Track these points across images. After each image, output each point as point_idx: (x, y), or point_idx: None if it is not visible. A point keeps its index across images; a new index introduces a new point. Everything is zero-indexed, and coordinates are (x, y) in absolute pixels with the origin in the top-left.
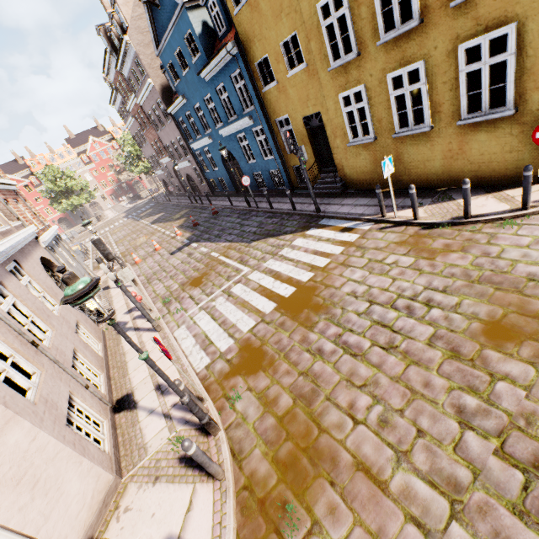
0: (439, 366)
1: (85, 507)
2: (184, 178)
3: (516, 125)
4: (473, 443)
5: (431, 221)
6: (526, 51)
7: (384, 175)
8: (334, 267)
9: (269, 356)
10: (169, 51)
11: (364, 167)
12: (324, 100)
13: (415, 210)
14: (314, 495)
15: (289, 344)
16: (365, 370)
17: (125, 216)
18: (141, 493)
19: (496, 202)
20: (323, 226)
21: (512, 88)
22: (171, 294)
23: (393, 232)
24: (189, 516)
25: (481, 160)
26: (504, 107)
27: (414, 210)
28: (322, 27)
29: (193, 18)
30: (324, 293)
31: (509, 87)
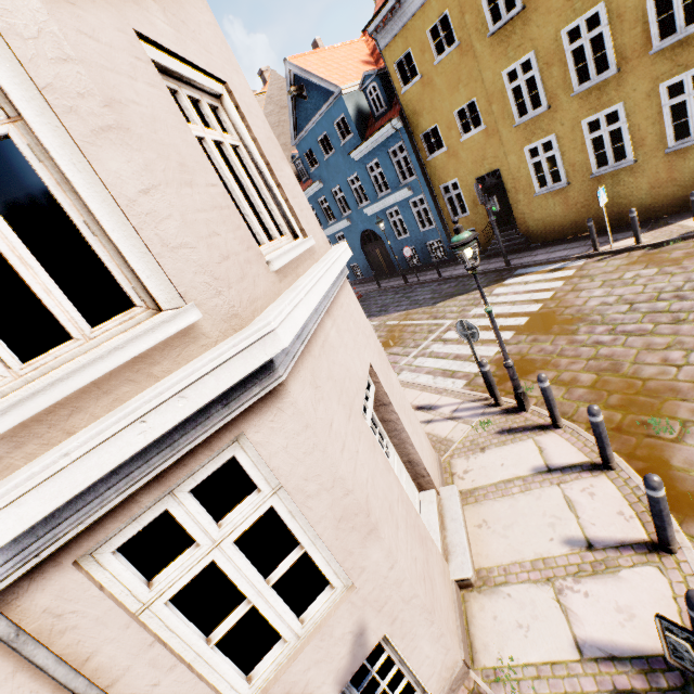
0: None
1: (433, 464)
2: None
3: None
4: None
5: (657, 241)
6: None
7: (600, 204)
8: (564, 294)
9: (539, 360)
10: (311, 139)
11: (552, 216)
12: (505, 157)
13: (637, 233)
14: (670, 410)
15: (556, 348)
16: (661, 340)
17: None
18: (473, 460)
19: None
20: (522, 274)
21: None
22: None
23: (616, 259)
24: (546, 453)
25: (693, 183)
26: None
27: (636, 234)
28: (507, 90)
29: (348, 103)
30: (568, 311)
31: None
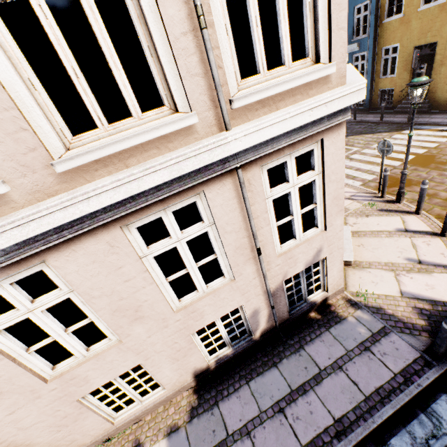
0: None
1: None
2: None
3: None
4: None
5: None
6: None
7: None
8: (445, 147)
9: (414, 181)
10: None
11: None
12: None
13: None
14: None
15: (429, 176)
16: None
17: None
18: (360, 219)
19: None
20: (418, 129)
21: None
22: None
23: None
24: (406, 224)
25: None
26: None
27: None
28: None
29: None
30: (444, 157)
31: None
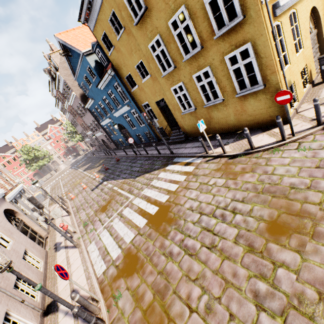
0: (241, 259)
1: None
2: (101, 141)
3: (267, 93)
4: (265, 323)
5: (233, 153)
6: (260, 55)
7: (200, 131)
8: (180, 190)
9: (140, 261)
10: (80, 77)
11: (194, 124)
12: (164, 92)
13: (223, 148)
14: None
15: (153, 249)
16: (197, 267)
17: (70, 168)
18: None
19: (268, 137)
20: (175, 162)
21: (259, 75)
22: (89, 219)
23: (213, 163)
24: None
25: (255, 113)
26: (258, 84)
27: (222, 148)
28: (153, 56)
29: (89, 59)
30: (174, 209)
31: (257, 74)
